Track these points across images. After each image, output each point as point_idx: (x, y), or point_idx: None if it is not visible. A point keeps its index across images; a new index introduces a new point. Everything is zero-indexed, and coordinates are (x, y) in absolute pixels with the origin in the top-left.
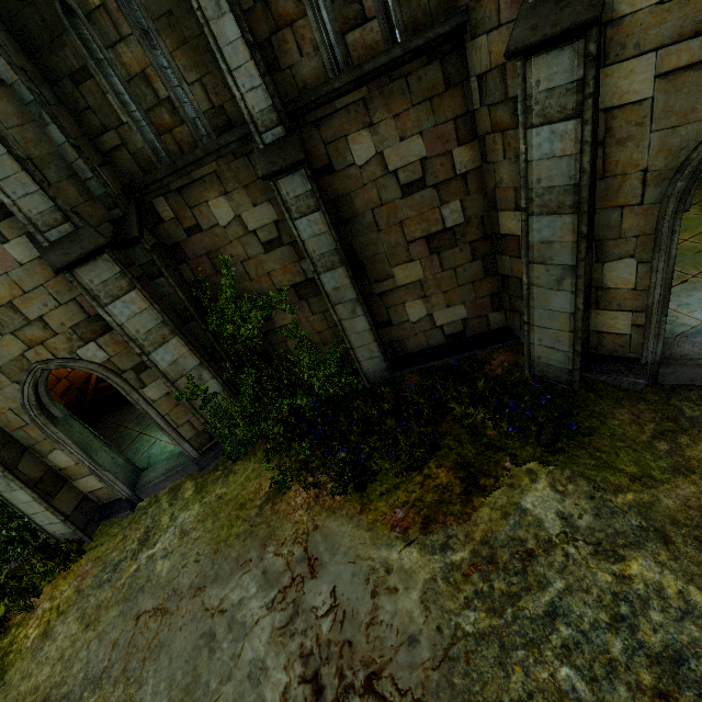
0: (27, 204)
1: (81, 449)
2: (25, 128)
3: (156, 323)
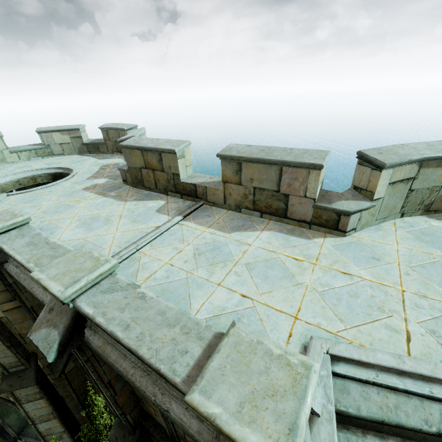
0: (5, 359)
1: (0, 417)
2: (24, 322)
3: (48, 412)
